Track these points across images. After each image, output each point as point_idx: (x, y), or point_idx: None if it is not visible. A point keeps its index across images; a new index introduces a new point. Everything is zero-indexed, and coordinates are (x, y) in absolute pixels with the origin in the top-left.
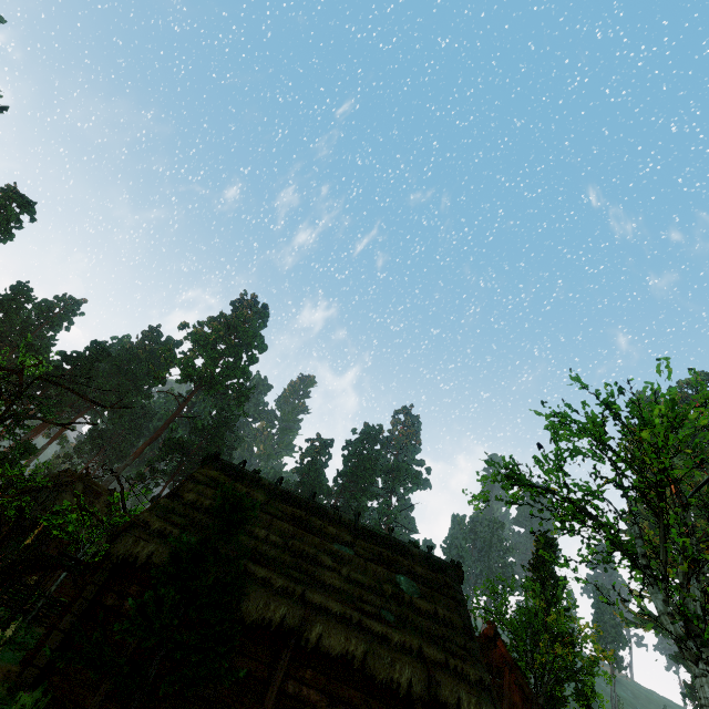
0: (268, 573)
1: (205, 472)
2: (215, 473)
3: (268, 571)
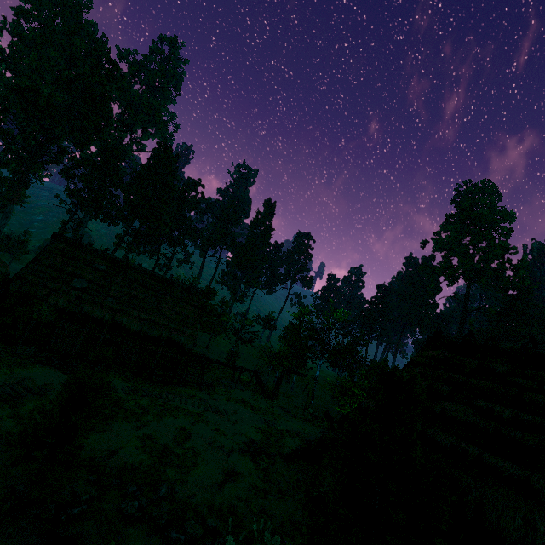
0: (521, 471)
1: (424, 353)
2: (434, 352)
3: (520, 467)
